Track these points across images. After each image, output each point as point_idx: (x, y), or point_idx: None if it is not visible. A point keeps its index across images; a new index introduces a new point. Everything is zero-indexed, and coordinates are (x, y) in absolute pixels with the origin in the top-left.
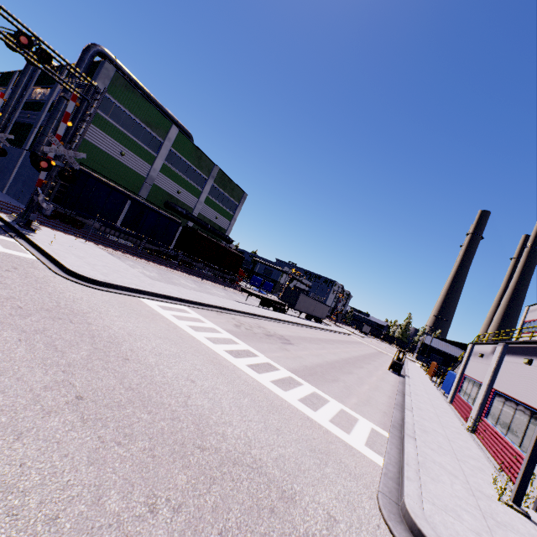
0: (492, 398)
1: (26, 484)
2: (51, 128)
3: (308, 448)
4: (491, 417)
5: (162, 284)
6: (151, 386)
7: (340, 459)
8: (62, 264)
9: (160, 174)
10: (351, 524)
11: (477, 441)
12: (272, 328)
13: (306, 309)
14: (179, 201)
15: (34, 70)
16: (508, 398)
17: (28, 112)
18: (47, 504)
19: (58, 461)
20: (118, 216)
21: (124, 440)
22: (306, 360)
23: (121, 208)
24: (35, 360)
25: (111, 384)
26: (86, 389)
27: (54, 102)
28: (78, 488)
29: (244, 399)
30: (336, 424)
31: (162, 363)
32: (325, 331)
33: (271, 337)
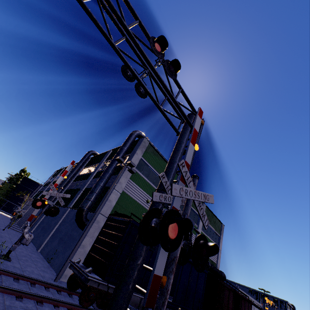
0: None
1: None
2: (100, 185)
3: None
4: None
5: None
6: None
7: None
8: None
9: None
10: None
11: None
12: None
13: None
14: None
15: (87, 158)
16: None
17: (78, 181)
18: None
19: None
20: None
21: None
22: None
23: None
24: None
25: None
26: None
27: (98, 171)
28: None
29: None
30: None
31: None
32: None
33: None
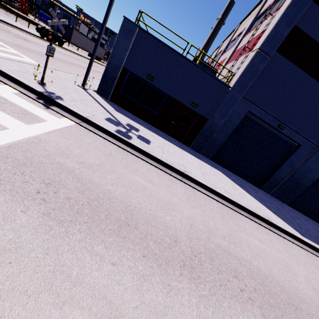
0: None
1: None
2: None
3: None
4: None
5: None
6: None
7: None
8: None
9: None
10: None
11: None
12: (19, 34)
13: (83, 46)
14: None
15: None
16: None
17: None
18: None
19: None
20: None
21: None
22: (28, 47)
23: None
24: None
25: None
26: None
27: None
28: None
29: None
30: None
31: None
32: (95, 62)
33: (5, 31)
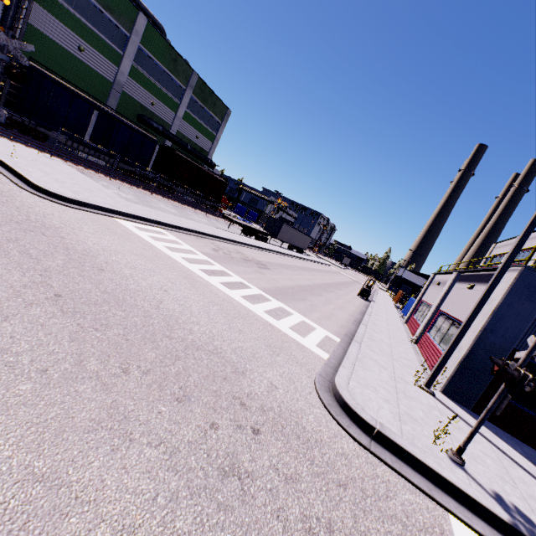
0: (437, 318)
1: (18, 349)
2: None
3: (265, 344)
4: (432, 332)
5: (138, 206)
6: (126, 292)
7: (291, 353)
8: (27, 179)
9: (129, 80)
10: (288, 391)
11: (417, 350)
12: (251, 254)
13: (288, 239)
14: (153, 115)
15: None
16: (448, 316)
17: None
18: (37, 362)
19: (43, 337)
20: (85, 129)
21: (101, 328)
22: (279, 282)
23: (87, 119)
24: (12, 264)
25: (87, 288)
26: (63, 290)
27: None
28: (62, 355)
29: (213, 308)
30: (295, 330)
31: (137, 275)
32: (304, 260)
33: (248, 262)
